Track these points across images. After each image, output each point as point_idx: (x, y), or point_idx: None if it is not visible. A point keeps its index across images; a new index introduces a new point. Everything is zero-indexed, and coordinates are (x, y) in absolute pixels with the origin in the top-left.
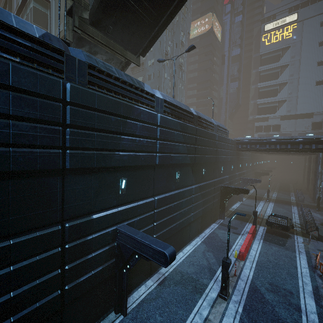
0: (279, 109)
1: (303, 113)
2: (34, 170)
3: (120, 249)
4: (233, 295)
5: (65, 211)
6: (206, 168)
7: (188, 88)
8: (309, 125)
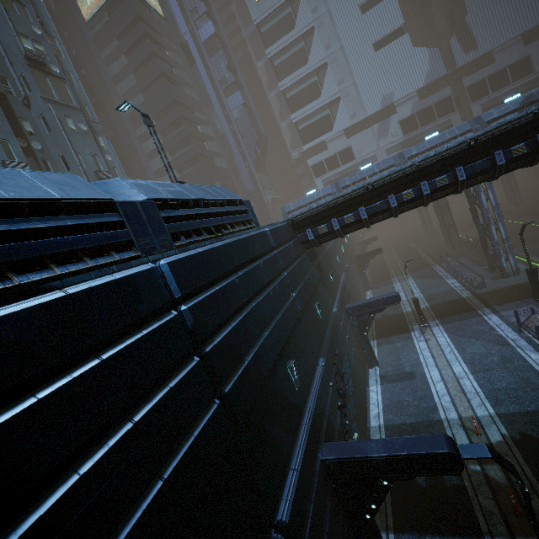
0: (335, 118)
1: (378, 110)
2: None
3: None
4: None
5: None
6: None
7: (140, 137)
8: (396, 128)
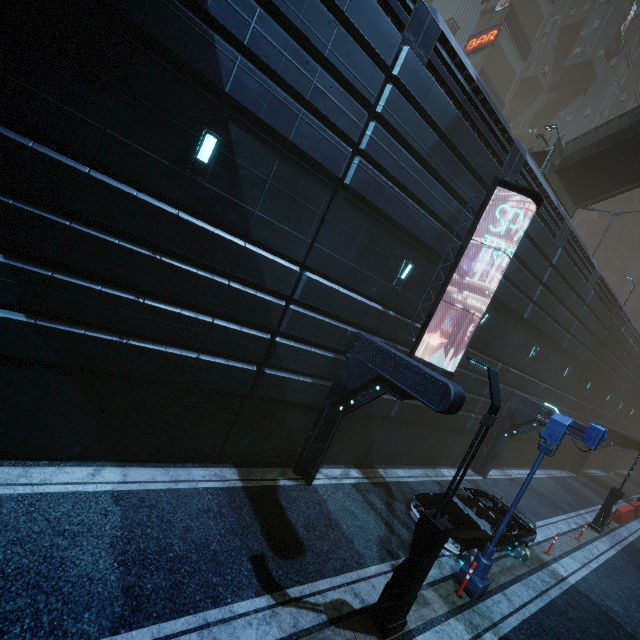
0: None
1: None
2: (514, 311)
3: (513, 412)
4: (606, 536)
5: (502, 352)
6: (593, 382)
7: None
8: None
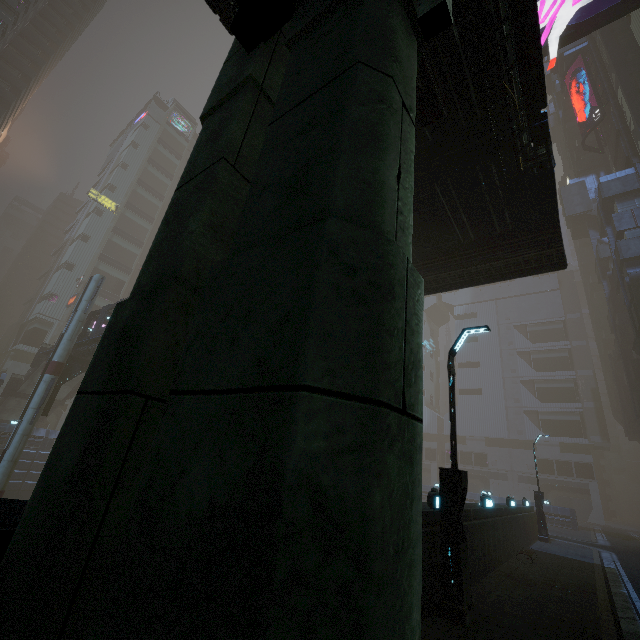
0: None
1: None
2: None
3: None
4: None
5: None
6: None
7: None
8: None
